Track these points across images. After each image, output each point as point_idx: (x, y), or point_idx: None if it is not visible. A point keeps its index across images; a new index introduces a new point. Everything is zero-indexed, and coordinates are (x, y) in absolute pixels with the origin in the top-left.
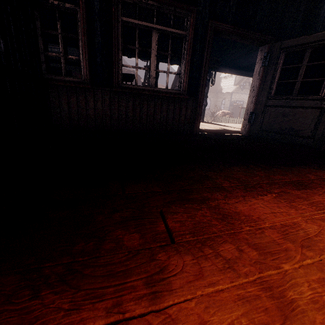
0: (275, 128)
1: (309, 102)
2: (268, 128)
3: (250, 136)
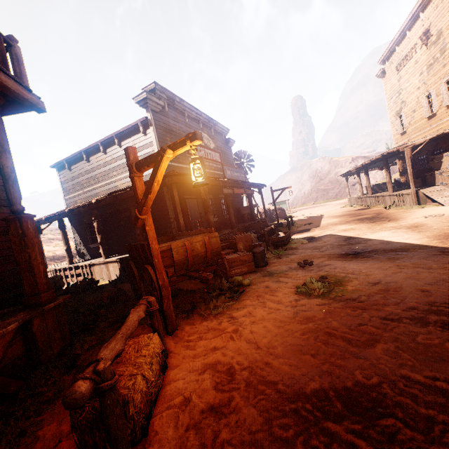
0: None
1: None
2: None
3: None
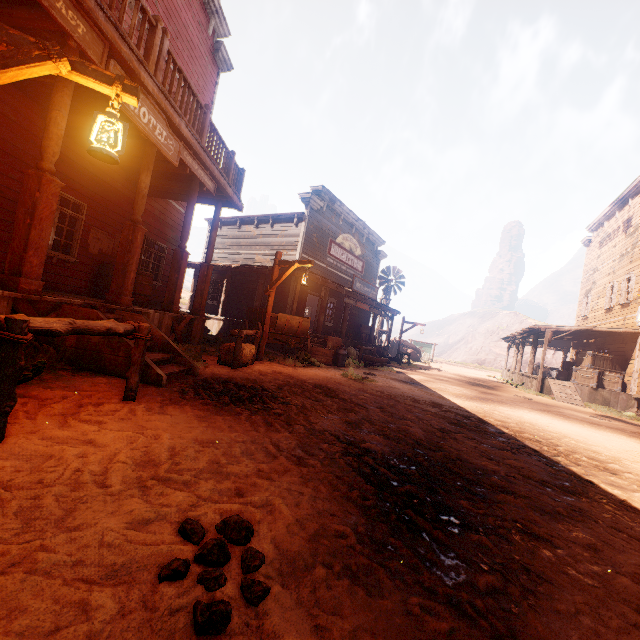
0: None
1: None
2: None
3: None
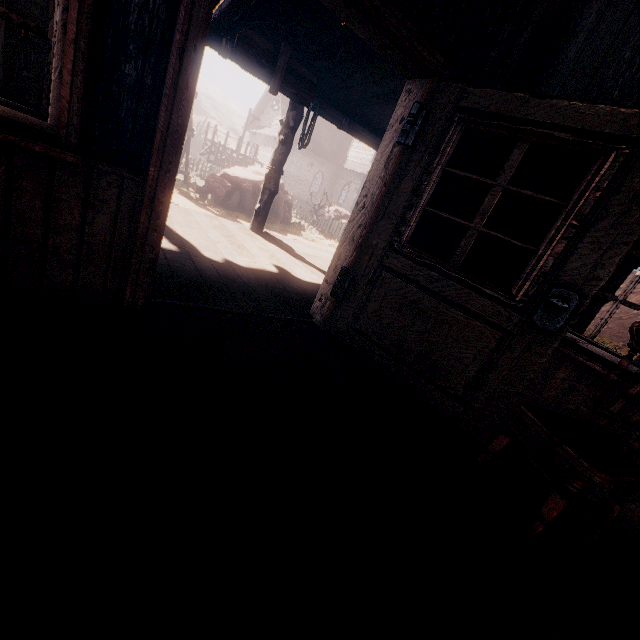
0: (390, 338)
1: (483, 302)
2: (374, 332)
3: (329, 333)
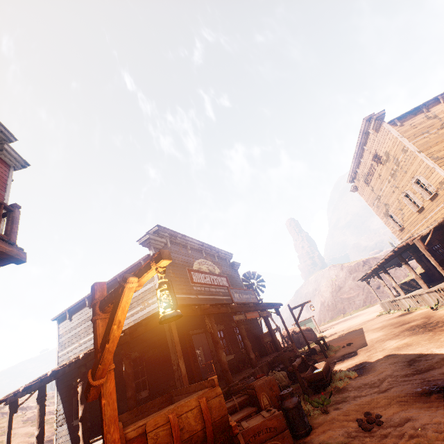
0: None
1: None
2: None
3: None
